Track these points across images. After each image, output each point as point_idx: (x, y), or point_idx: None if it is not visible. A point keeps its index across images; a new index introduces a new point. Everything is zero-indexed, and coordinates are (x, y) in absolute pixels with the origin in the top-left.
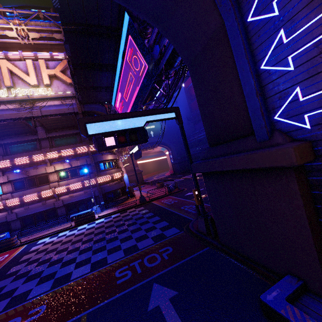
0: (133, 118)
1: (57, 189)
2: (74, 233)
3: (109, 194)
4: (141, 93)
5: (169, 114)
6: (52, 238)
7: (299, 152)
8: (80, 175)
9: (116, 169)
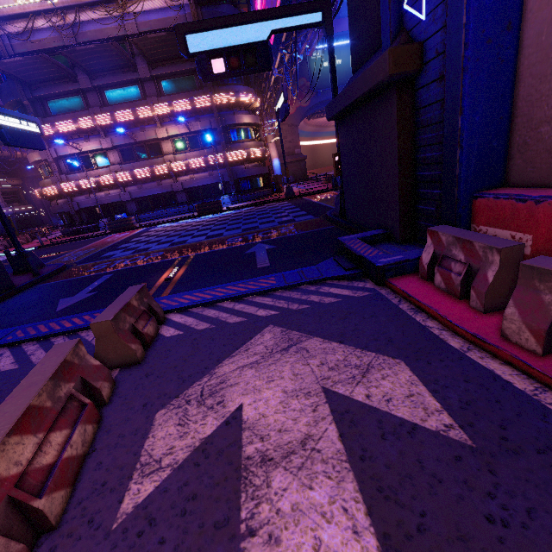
0: (251, 25)
1: (173, 165)
2: (196, 220)
3: (245, 182)
4: None
5: (312, 16)
6: (172, 224)
7: (395, 56)
8: (203, 148)
9: (256, 143)
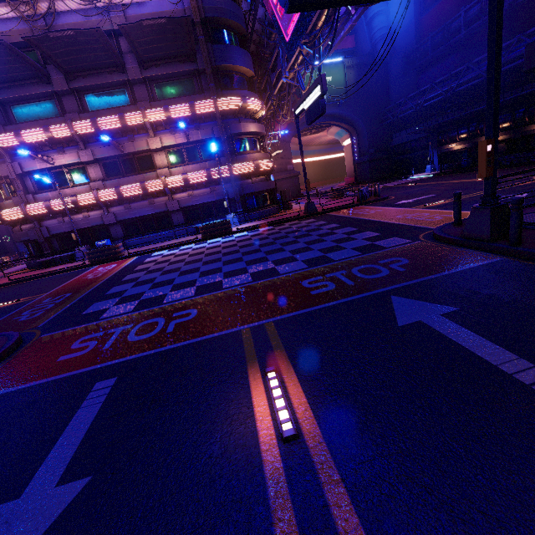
0: None
1: (169, 180)
2: (204, 246)
3: (251, 198)
4: None
5: None
6: (172, 250)
7: None
8: (203, 160)
9: (263, 154)
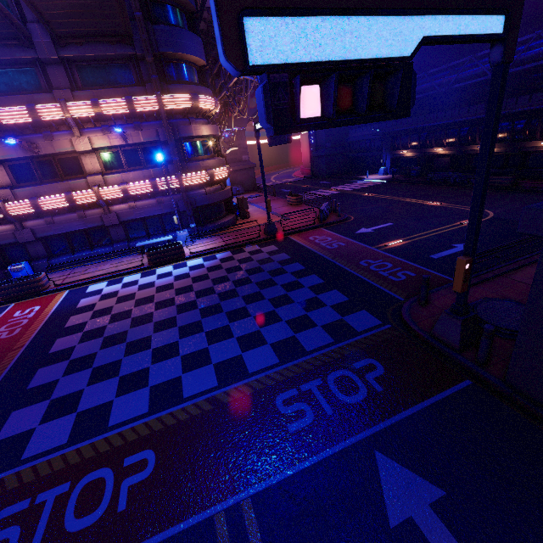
0: (389, 19)
1: (104, 191)
2: (153, 282)
3: (205, 210)
4: None
5: (490, 19)
6: (112, 285)
7: None
8: (146, 165)
9: (218, 160)
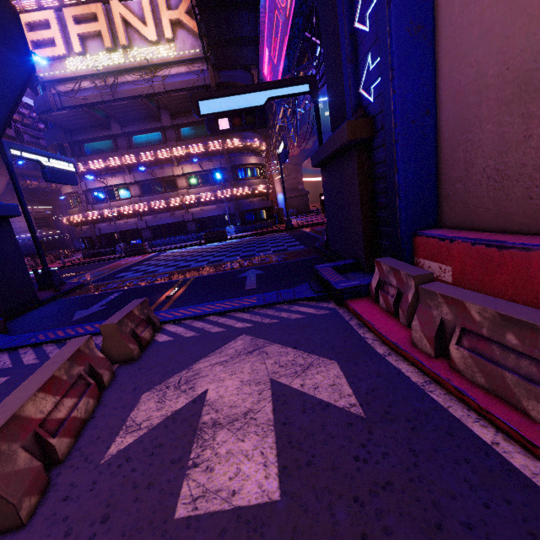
0: (252, 94)
1: (186, 198)
2: (202, 247)
3: (249, 214)
4: (290, 49)
5: (301, 87)
6: (180, 250)
7: (351, 127)
8: (213, 184)
9: (260, 180)
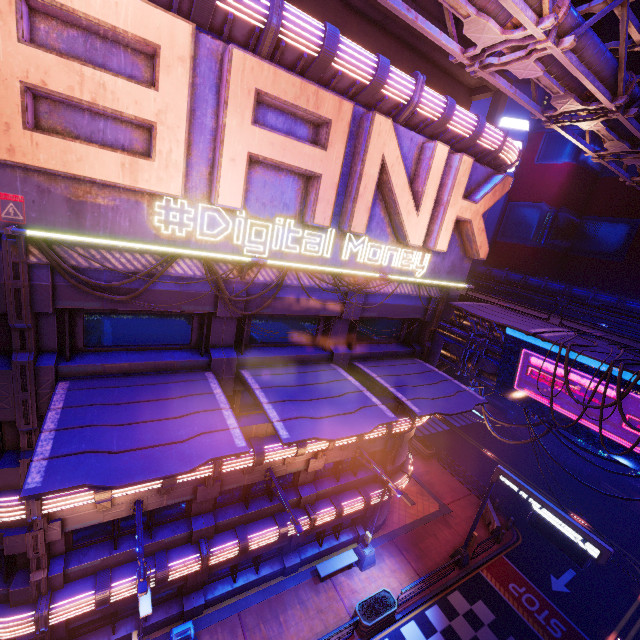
0: None
1: (319, 520)
2: None
3: None
4: None
5: None
6: None
7: None
8: (354, 468)
9: (407, 447)
